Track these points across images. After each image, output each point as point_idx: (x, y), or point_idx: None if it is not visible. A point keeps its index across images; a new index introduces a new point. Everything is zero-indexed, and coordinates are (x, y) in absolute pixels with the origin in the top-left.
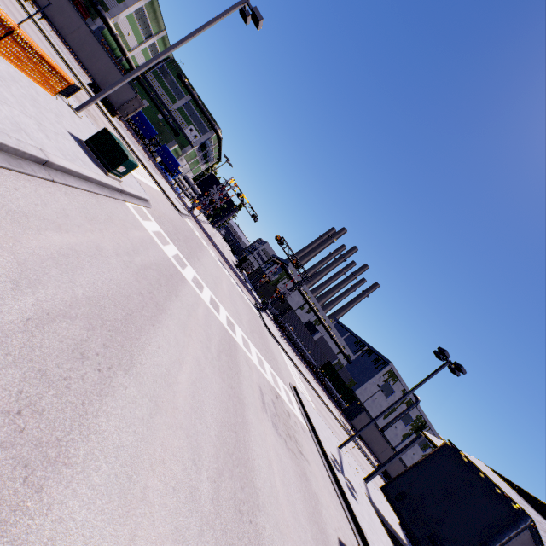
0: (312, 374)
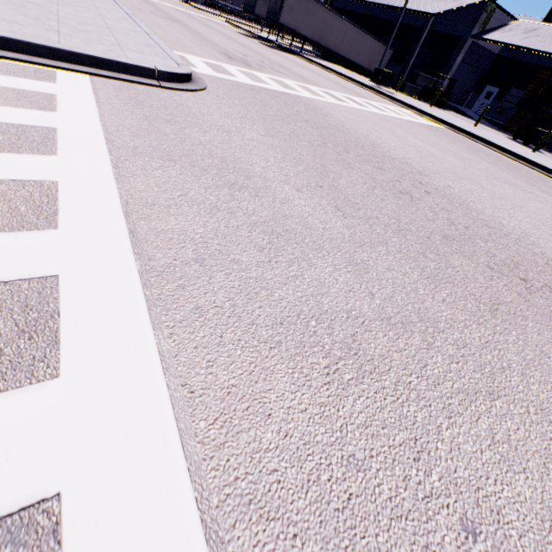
0: (259, 26)
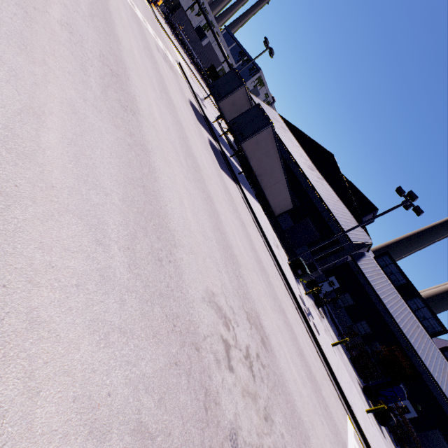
0: (199, 75)
